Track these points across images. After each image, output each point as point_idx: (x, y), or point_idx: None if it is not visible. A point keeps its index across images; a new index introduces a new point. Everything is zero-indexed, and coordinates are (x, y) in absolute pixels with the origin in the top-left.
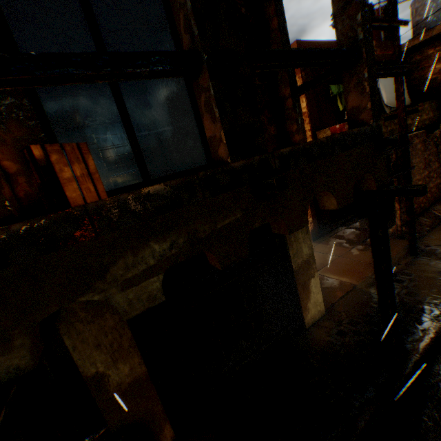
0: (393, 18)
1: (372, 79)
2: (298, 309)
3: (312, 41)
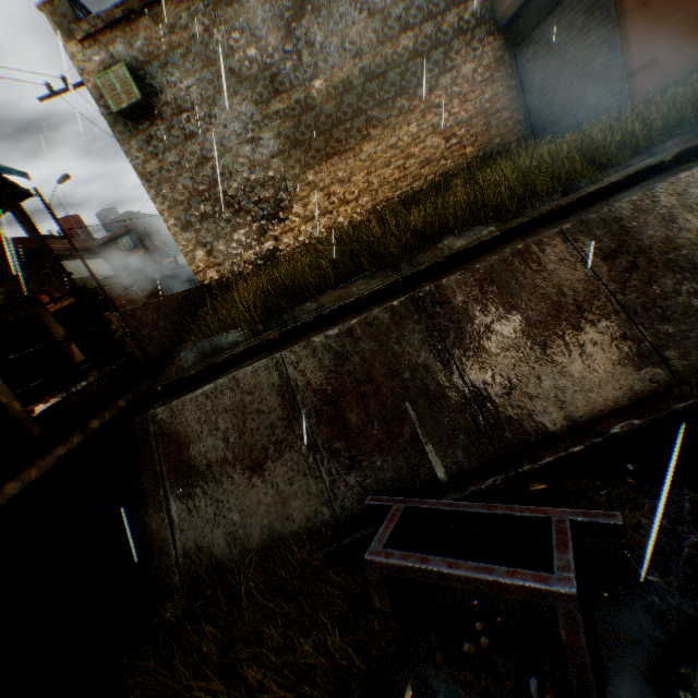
0: (67, 235)
1: (56, 258)
2: (71, 360)
3: (21, 238)
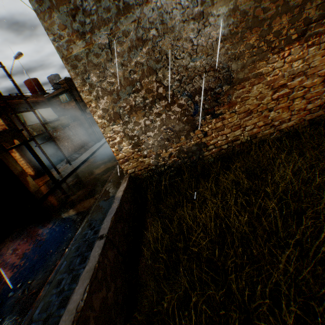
0: (23, 96)
1: (10, 118)
2: (26, 188)
3: None
